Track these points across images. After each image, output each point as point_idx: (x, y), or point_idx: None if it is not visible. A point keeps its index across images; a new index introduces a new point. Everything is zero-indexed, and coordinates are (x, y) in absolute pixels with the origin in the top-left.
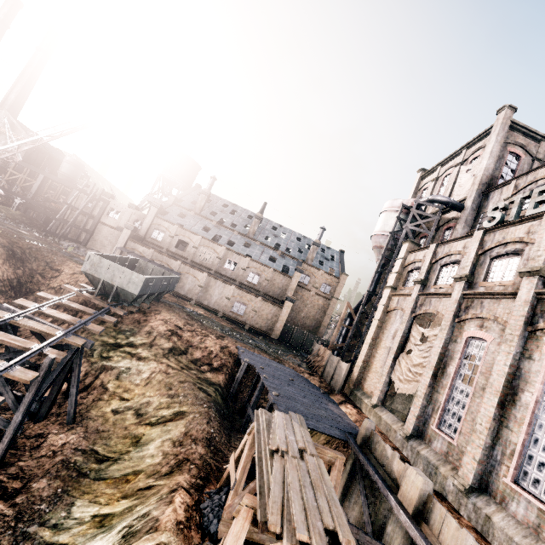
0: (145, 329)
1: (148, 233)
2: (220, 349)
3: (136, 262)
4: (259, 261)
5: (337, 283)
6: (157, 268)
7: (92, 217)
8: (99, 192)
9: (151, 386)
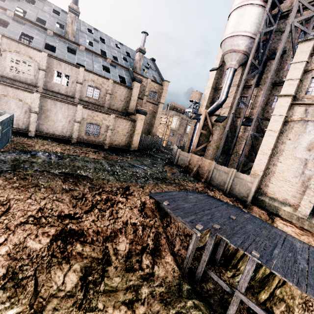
0: None
1: None
2: (140, 214)
3: None
4: (95, 72)
5: (161, 89)
6: None
7: None
8: None
9: None
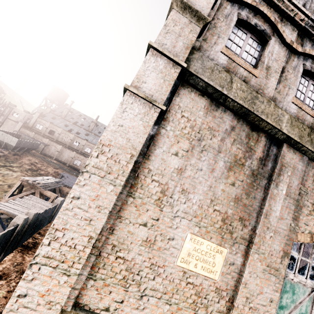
0: (19, 161)
1: (34, 125)
2: (54, 172)
3: (20, 136)
4: (91, 142)
5: None
6: (30, 139)
7: (3, 115)
8: (7, 103)
9: (16, 179)
